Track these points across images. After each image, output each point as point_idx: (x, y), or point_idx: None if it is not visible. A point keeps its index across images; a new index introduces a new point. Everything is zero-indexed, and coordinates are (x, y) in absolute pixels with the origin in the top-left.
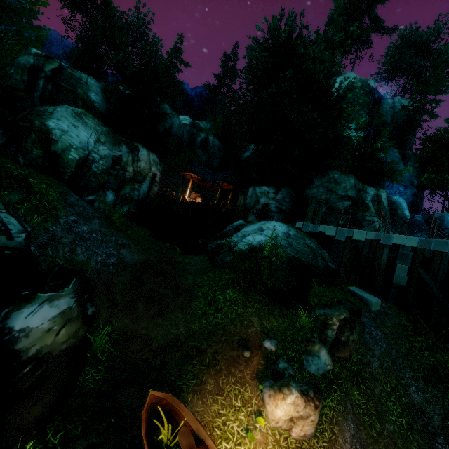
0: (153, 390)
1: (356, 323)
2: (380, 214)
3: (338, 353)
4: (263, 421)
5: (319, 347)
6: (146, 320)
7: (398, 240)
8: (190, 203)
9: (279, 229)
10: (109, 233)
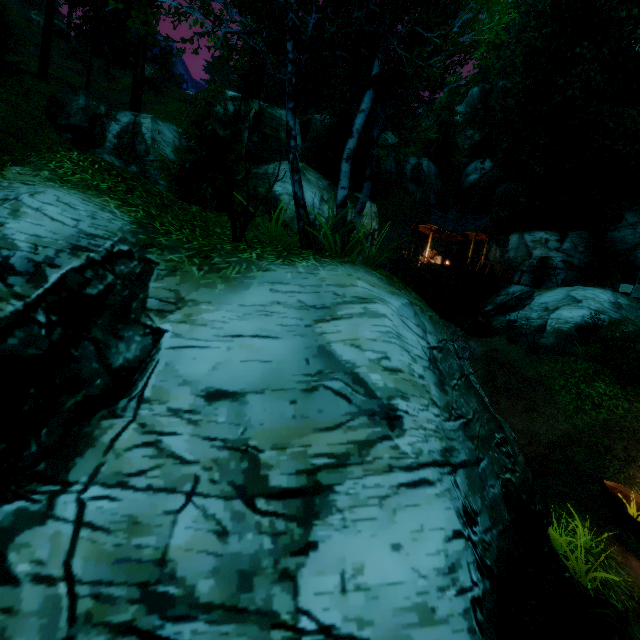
0: (604, 479)
1: None
2: None
3: None
4: None
5: None
6: (517, 416)
7: None
8: (437, 266)
9: (602, 298)
10: (446, 324)
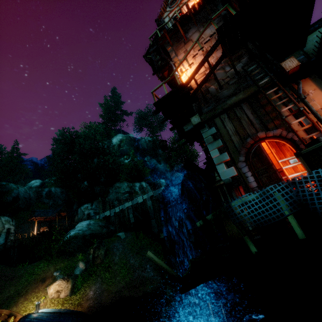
0: None
1: (100, 246)
2: (145, 193)
3: (96, 262)
4: (44, 297)
5: (79, 262)
6: None
7: (127, 205)
8: (37, 235)
9: (84, 224)
10: None
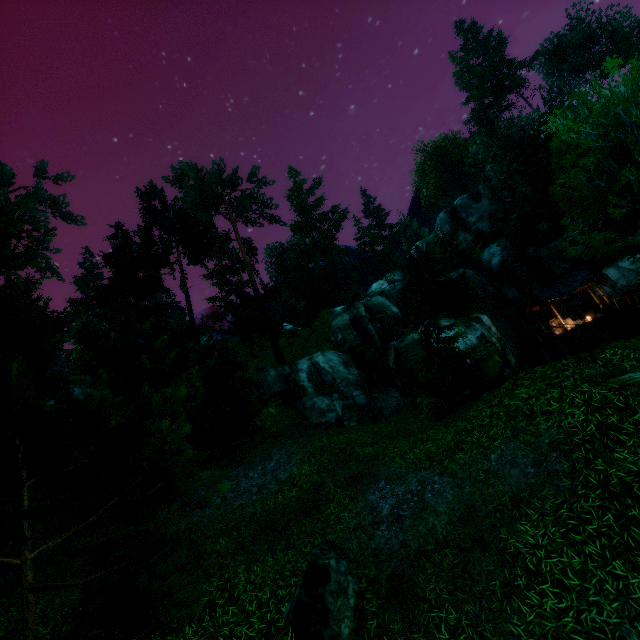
0: None
1: None
2: None
3: None
4: None
5: None
6: None
7: None
8: (586, 324)
9: None
10: None
